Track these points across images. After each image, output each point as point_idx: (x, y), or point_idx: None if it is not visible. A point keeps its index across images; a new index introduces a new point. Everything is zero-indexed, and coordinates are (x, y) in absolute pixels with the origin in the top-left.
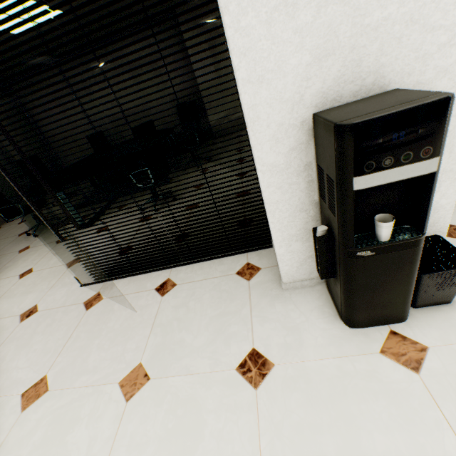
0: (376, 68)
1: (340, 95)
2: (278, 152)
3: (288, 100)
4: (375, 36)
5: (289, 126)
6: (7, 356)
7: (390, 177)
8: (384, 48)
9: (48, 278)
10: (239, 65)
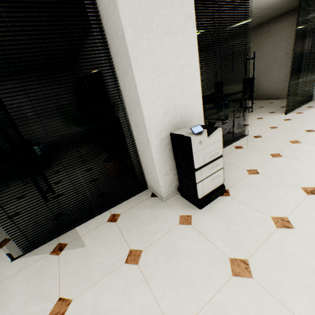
0: None
1: None
2: None
3: None
4: None
5: None
6: (310, 119)
7: None
8: None
9: (264, 120)
10: None
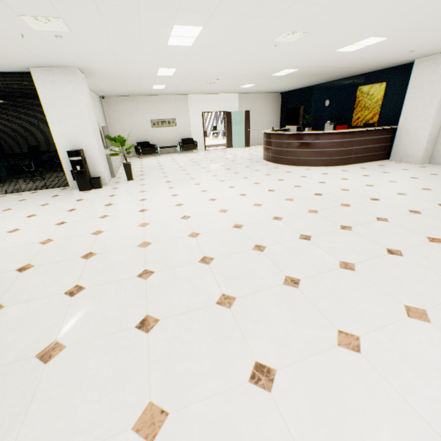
0: (80, 146)
1: (75, 148)
2: (65, 155)
3: (65, 147)
4: (78, 142)
5: (66, 151)
6: None
7: (75, 159)
8: (80, 143)
9: None
10: (56, 141)
